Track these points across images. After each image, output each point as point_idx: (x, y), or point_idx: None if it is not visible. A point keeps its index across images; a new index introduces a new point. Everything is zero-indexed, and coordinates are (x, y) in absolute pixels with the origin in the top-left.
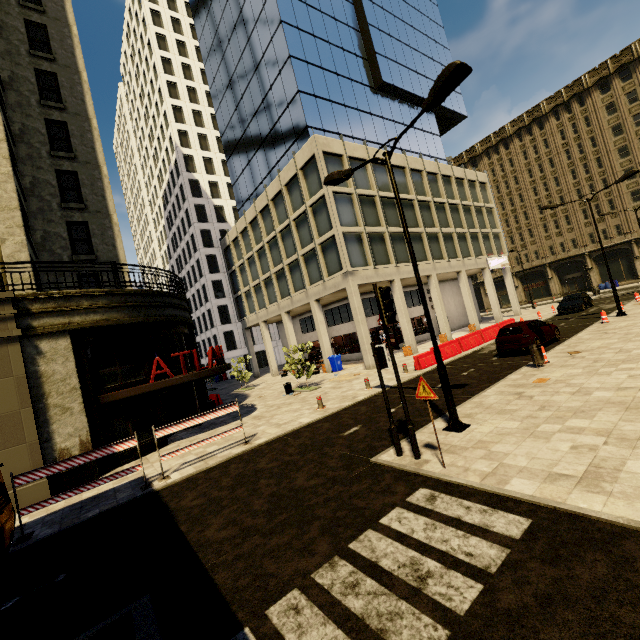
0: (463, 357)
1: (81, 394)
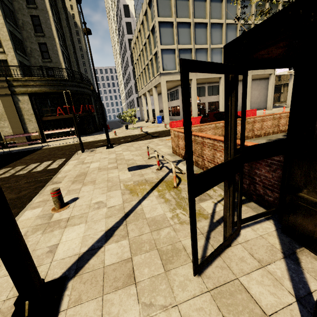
0: None
1: (34, 116)
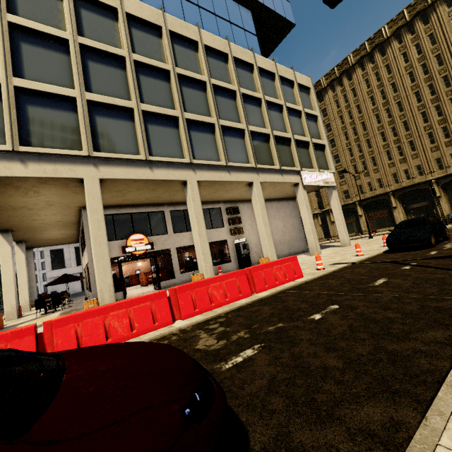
0: None
1: None
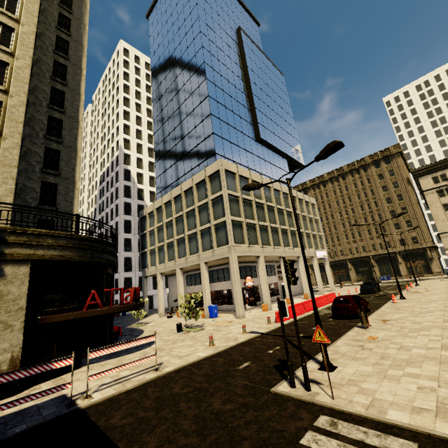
0: (307, 316)
1: (25, 314)
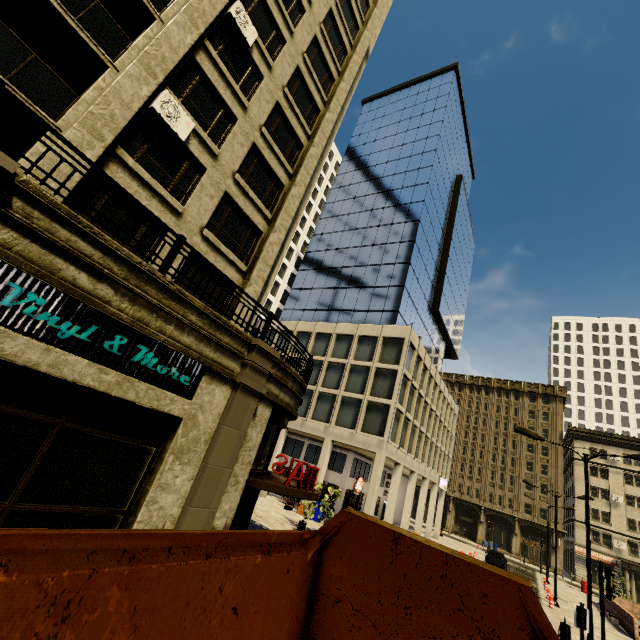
0: None
1: (249, 470)
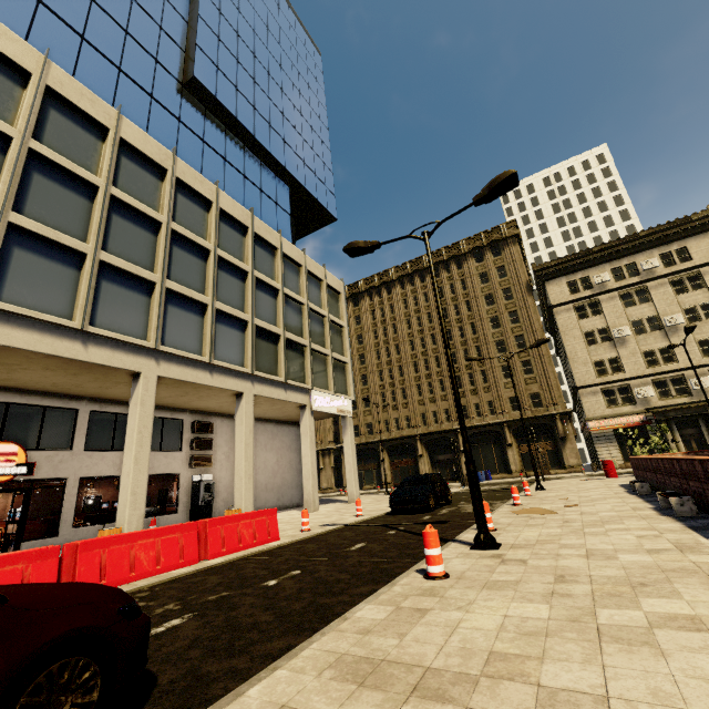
0: None
1: None
